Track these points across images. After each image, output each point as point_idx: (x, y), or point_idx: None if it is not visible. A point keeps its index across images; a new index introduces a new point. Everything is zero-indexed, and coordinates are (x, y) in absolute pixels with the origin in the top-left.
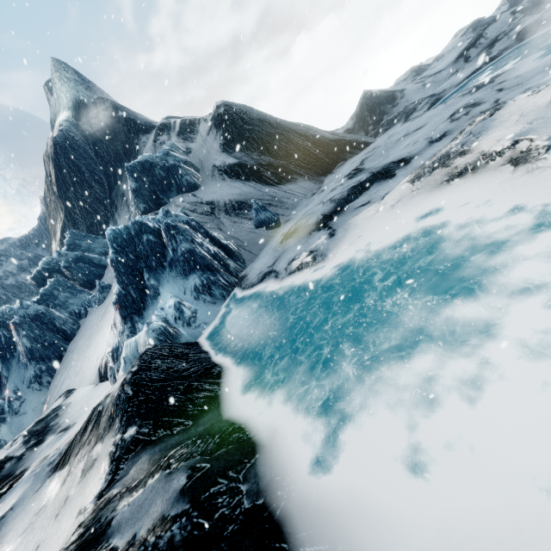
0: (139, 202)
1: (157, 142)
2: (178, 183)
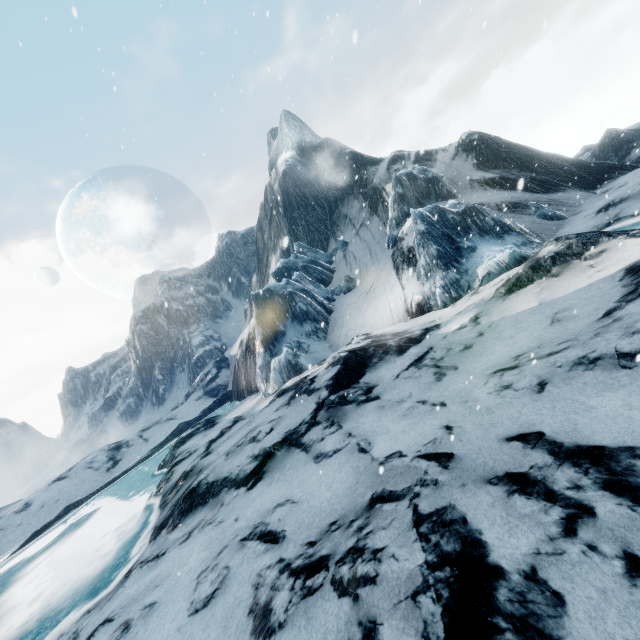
0: (403, 205)
1: (390, 170)
2: (437, 193)
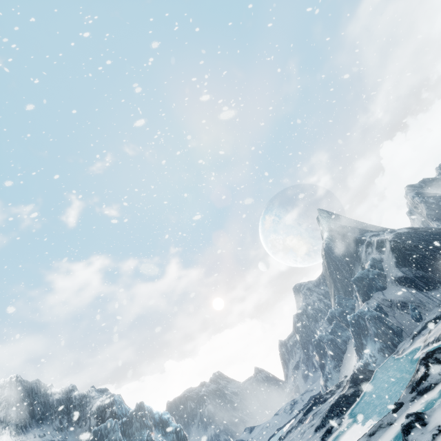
0: (359, 296)
1: (366, 252)
2: (375, 286)
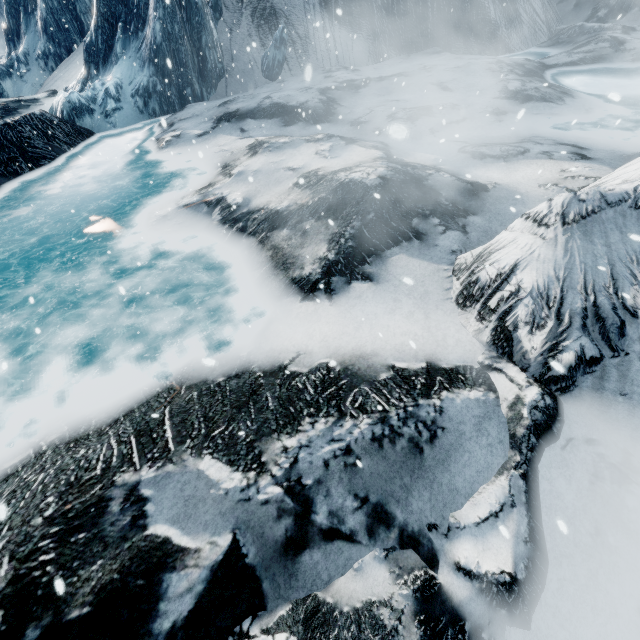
0: None
1: None
2: None
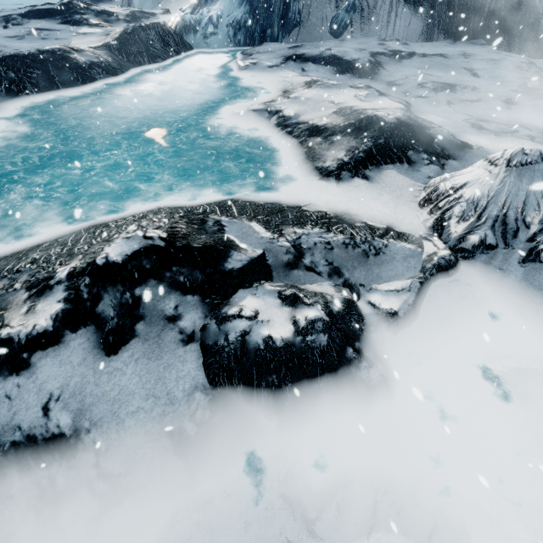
0: None
1: None
2: None
